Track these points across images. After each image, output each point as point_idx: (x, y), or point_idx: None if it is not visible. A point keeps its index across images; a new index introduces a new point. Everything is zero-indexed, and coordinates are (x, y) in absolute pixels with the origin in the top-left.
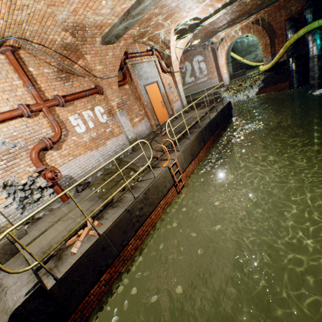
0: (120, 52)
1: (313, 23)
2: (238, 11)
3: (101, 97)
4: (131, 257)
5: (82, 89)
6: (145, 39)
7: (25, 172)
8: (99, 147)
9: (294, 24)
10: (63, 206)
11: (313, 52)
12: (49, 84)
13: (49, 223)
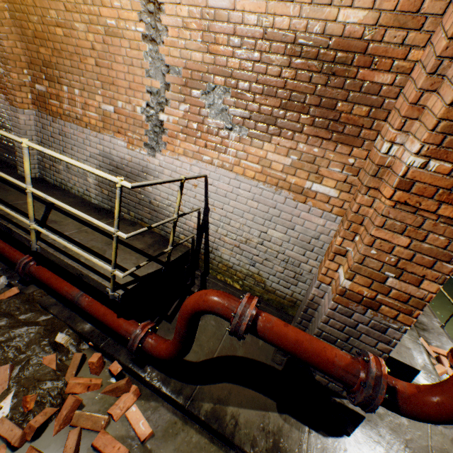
0: None
1: None
2: None
3: None
4: None
5: None
6: None
7: None
8: None
9: None
10: None
11: None
12: None
13: None
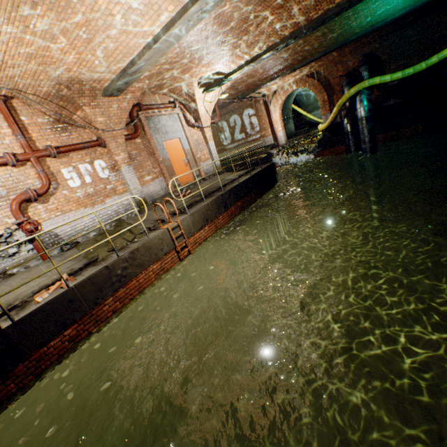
0: (128, 104)
1: (363, 82)
2: (278, 65)
3: (104, 150)
4: (107, 319)
5: (81, 140)
6: (165, 90)
7: (3, 223)
8: (96, 204)
9: (350, 81)
10: (42, 264)
11: (360, 113)
12: (42, 134)
13: (22, 279)
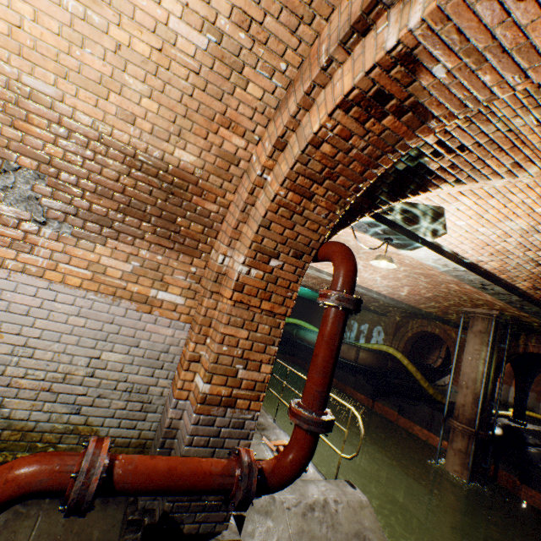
0: None
1: None
2: None
3: None
4: None
5: None
6: None
7: None
8: None
9: None
10: None
11: None
12: None
13: None
